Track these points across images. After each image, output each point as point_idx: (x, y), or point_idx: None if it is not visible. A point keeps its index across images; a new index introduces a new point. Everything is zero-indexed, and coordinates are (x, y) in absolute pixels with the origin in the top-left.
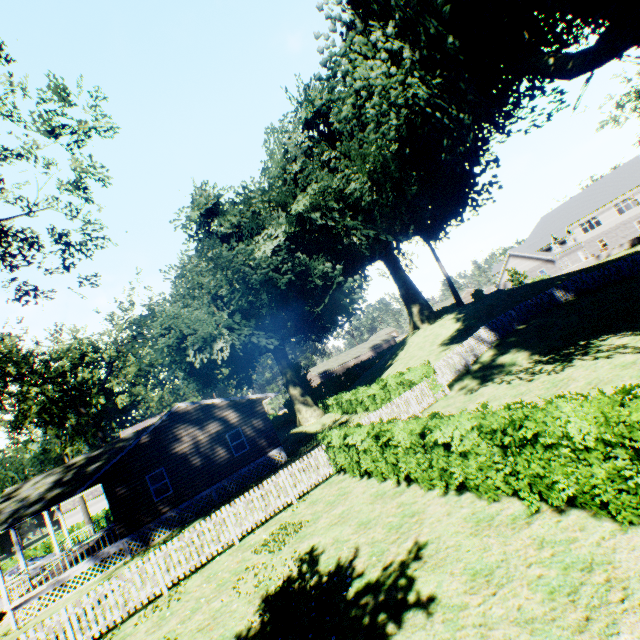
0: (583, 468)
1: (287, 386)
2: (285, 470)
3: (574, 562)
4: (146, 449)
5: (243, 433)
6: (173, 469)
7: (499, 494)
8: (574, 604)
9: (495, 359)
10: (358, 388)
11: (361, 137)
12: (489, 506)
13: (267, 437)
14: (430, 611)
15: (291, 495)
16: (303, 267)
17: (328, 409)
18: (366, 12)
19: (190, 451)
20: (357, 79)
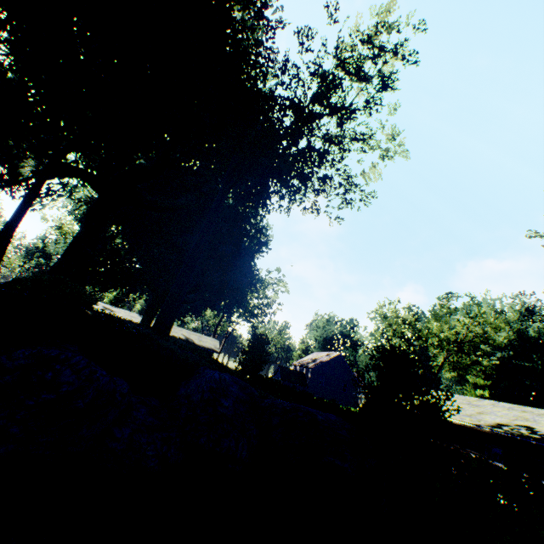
0: None
1: None
2: None
3: None
4: None
5: None
6: None
7: None
8: None
9: None
10: None
11: None
12: None
13: None
14: None
15: None
16: None
17: None
18: None
19: None
20: None
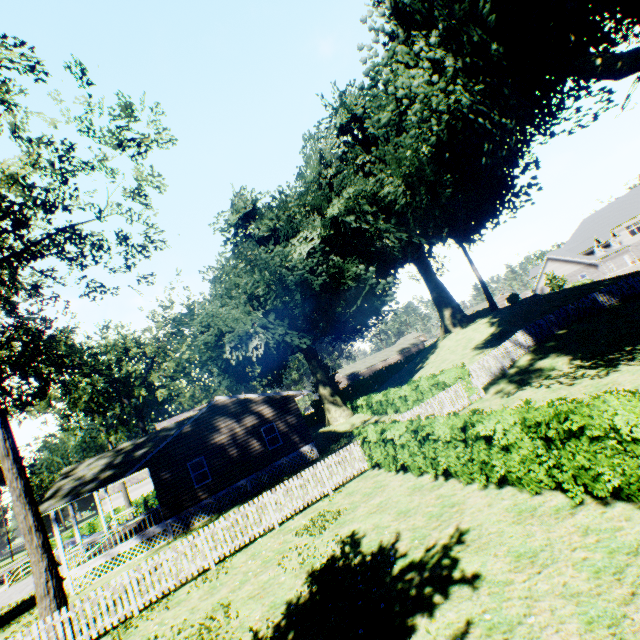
0: (630, 460)
1: (317, 385)
2: (322, 462)
3: (619, 547)
4: (188, 438)
5: (277, 428)
6: (212, 458)
7: (541, 488)
8: (619, 582)
9: (533, 363)
10: (389, 389)
11: (397, 141)
12: (531, 498)
13: (299, 433)
14: (475, 585)
15: (327, 486)
16: (337, 269)
17: (357, 410)
18: (409, 23)
19: (228, 442)
20: (398, 87)
